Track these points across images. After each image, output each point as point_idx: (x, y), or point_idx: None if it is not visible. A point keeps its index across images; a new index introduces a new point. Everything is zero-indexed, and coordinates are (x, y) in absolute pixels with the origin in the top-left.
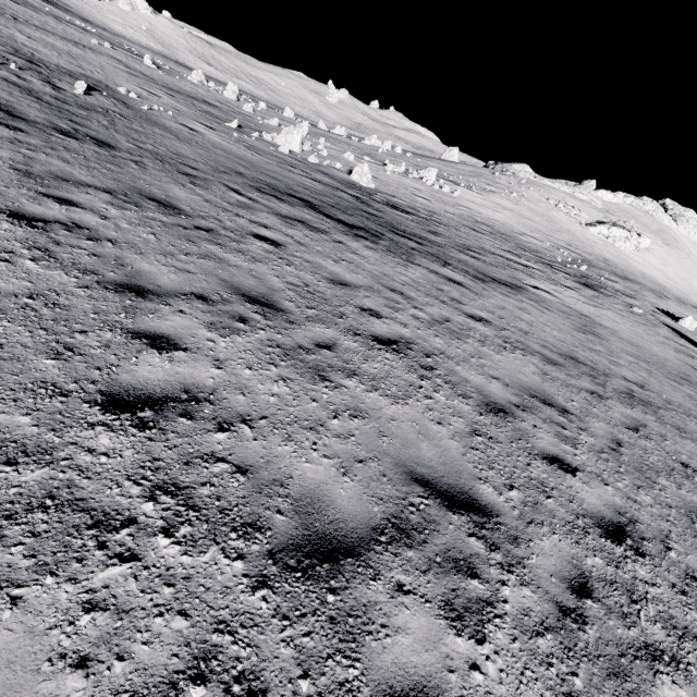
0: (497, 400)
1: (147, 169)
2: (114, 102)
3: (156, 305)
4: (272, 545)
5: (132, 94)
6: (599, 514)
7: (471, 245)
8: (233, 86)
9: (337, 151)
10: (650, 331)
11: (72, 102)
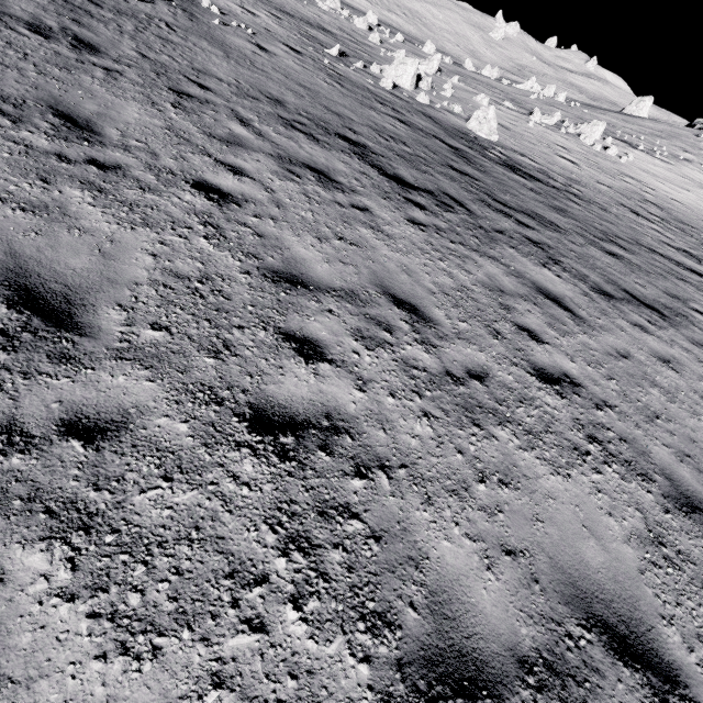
0: (474, 638)
1: (117, 80)
2: (177, 13)
3: None
4: None
5: (213, 7)
6: None
7: (616, 234)
8: (372, 16)
9: (469, 94)
10: None
11: (108, 5)
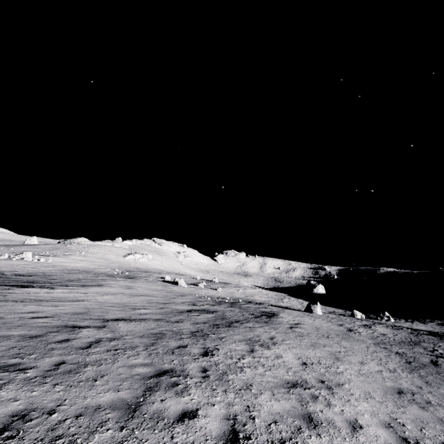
0: (102, 301)
1: None
2: None
3: (1, 307)
4: (71, 314)
5: None
6: (128, 305)
7: (73, 279)
8: None
9: None
10: (154, 284)
11: None
